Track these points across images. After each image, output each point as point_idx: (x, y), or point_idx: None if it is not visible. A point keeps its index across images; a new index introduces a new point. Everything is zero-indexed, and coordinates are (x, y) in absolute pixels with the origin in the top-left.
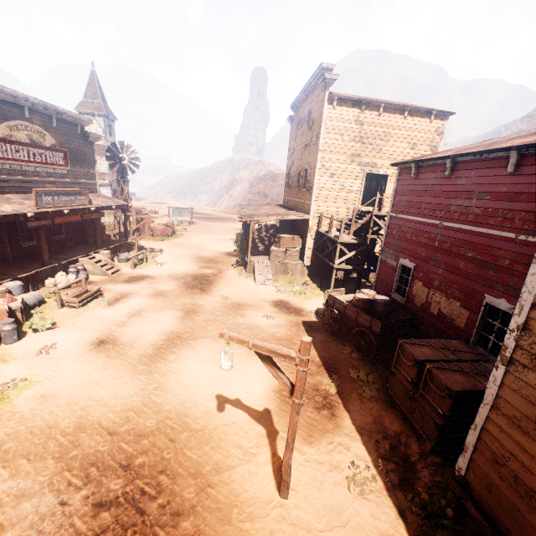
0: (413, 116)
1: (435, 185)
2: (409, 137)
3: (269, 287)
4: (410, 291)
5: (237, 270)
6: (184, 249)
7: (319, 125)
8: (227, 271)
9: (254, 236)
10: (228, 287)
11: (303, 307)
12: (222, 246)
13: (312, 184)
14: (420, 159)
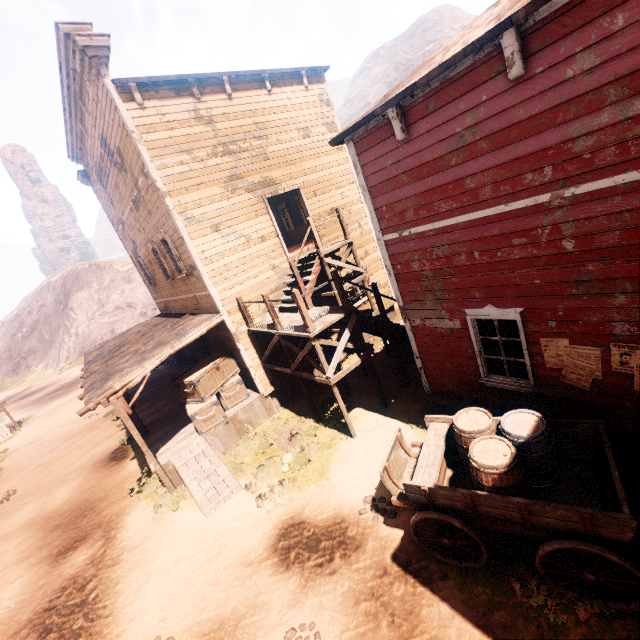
0: (280, 87)
1: (481, 123)
2: (292, 121)
3: (235, 500)
4: (538, 364)
5: (147, 499)
6: (5, 521)
7: (133, 149)
8: (125, 521)
9: (144, 388)
10: (145, 589)
11: (338, 510)
12: (94, 446)
13: (191, 260)
14: (410, 84)
